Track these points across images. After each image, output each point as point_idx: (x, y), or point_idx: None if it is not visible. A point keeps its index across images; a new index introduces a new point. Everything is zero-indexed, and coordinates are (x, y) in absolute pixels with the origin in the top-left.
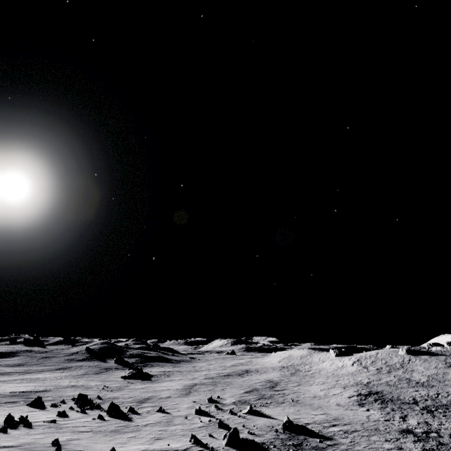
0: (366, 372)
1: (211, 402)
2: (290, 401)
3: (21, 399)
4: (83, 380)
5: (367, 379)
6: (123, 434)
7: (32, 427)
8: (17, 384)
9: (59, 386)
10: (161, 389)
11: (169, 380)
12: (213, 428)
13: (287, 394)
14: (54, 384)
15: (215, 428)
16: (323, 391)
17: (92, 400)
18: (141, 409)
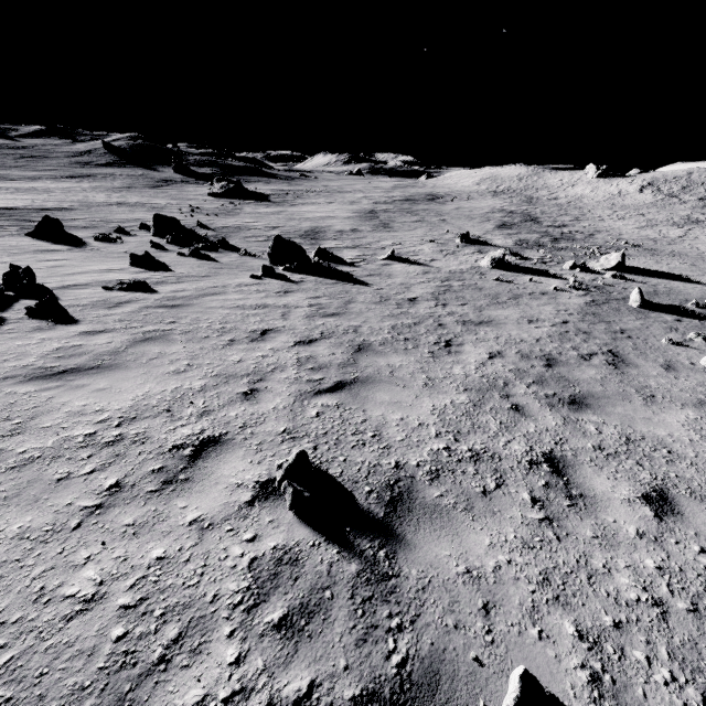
0: (681, 204)
1: (469, 244)
2: (626, 246)
3: (8, 224)
4: (135, 196)
5: (699, 214)
6: (459, 344)
7: (66, 315)
8: None
9: (89, 203)
10: (317, 216)
11: (308, 203)
12: (635, 311)
13: (590, 234)
14: (75, 199)
15: (634, 309)
16: (646, 231)
17: (194, 231)
18: (337, 254)
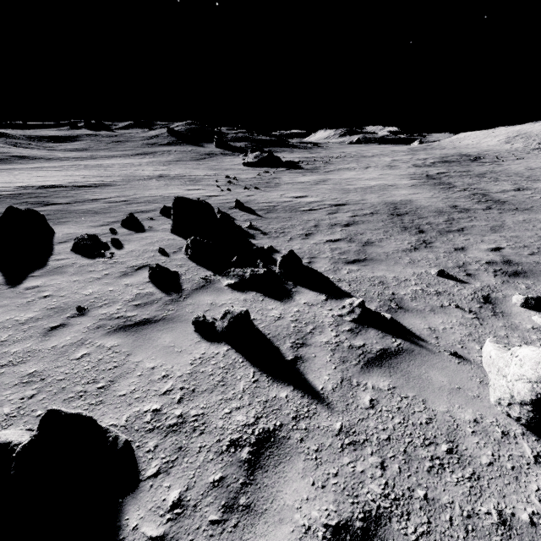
0: None
1: None
2: None
3: None
4: (178, 168)
5: None
6: None
7: None
8: (53, 172)
9: (133, 177)
10: (371, 185)
11: (341, 168)
12: None
13: None
14: (124, 173)
15: None
16: None
17: (232, 220)
18: None
